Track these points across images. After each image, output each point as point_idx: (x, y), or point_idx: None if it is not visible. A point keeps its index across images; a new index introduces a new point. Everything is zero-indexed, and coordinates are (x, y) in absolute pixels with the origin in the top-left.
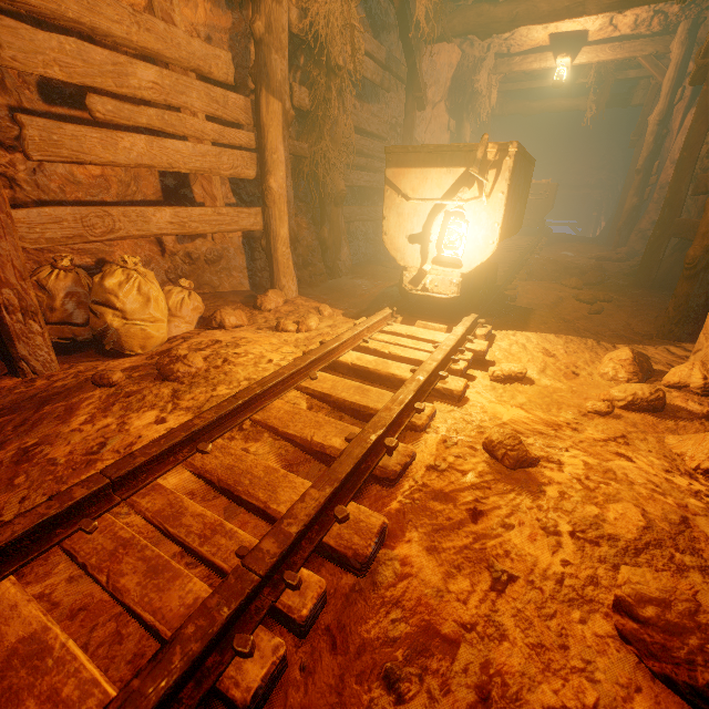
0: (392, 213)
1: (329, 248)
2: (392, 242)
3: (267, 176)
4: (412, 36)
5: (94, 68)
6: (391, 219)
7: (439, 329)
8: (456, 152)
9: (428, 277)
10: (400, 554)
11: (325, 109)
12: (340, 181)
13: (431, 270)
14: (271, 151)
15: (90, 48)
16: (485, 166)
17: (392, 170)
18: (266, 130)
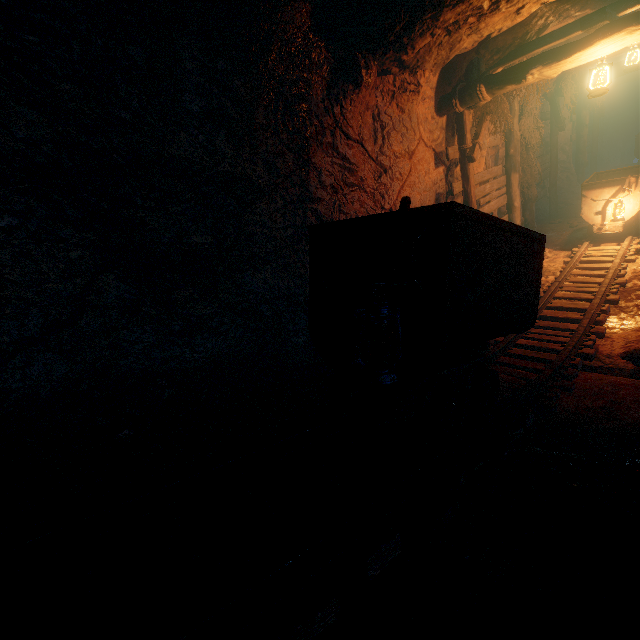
0: (585, 206)
1: (529, 223)
2: (586, 216)
3: (513, 202)
4: (557, 103)
5: (481, 192)
6: (585, 209)
7: (612, 245)
8: (615, 181)
9: (606, 226)
10: (631, 284)
11: (526, 163)
12: (534, 191)
13: (607, 224)
14: (514, 192)
15: (481, 187)
16: (630, 184)
17: (585, 192)
18: (512, 185)
